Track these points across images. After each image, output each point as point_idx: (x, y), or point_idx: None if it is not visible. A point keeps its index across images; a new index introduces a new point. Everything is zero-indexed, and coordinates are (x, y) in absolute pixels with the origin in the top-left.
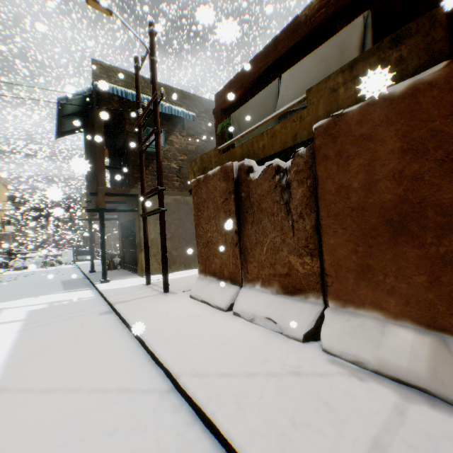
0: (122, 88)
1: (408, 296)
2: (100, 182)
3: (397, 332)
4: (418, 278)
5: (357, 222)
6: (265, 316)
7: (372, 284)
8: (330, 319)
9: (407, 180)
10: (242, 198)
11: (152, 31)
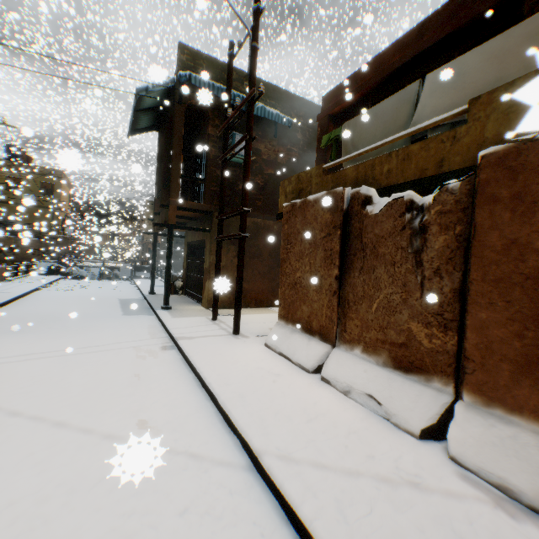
0: (210, 81)
1: None
2: (173, 193)
3: None
4: None
5: (530, 296)
6: (366, 392)
7: None
8: (464, 418)
9: None
10: (350, 236)
11: (258, 9)
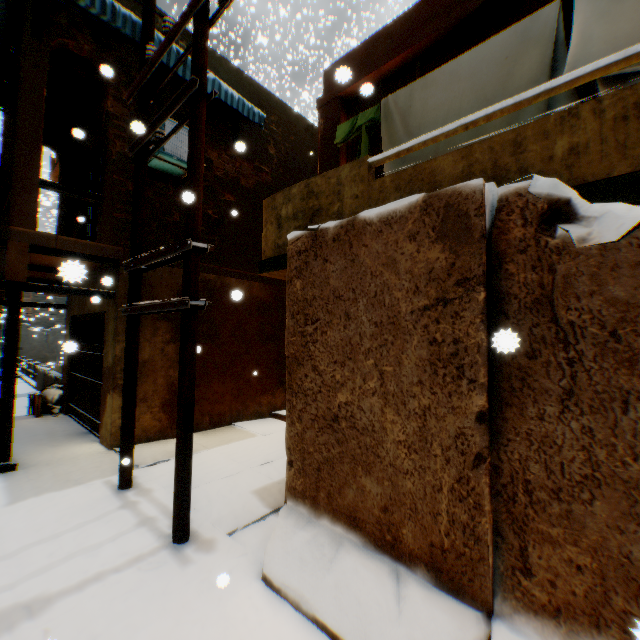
0: None
1: None
2: (21, 217)
3: None
4: None
5: None
6: None
7: None
8: None
9: None
10: (508, 304)
11: None
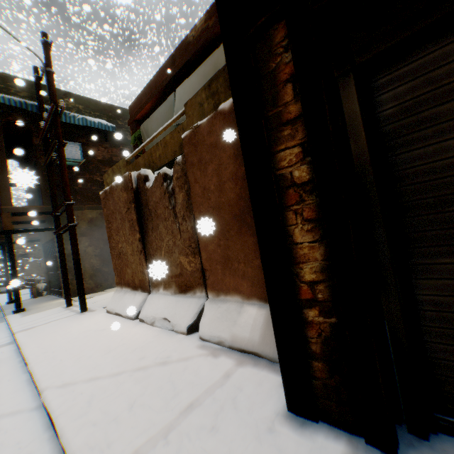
0: (22, 99)
1: (253, 277)
2: (5, 202)
3: (248, 310)
4: (257, 261)
5: (217, 219)
6: (163, 317)
7: (232, 272)
8: (208, 309)
9: (240, 181)
10: (142, 206)
11: (46, 42)
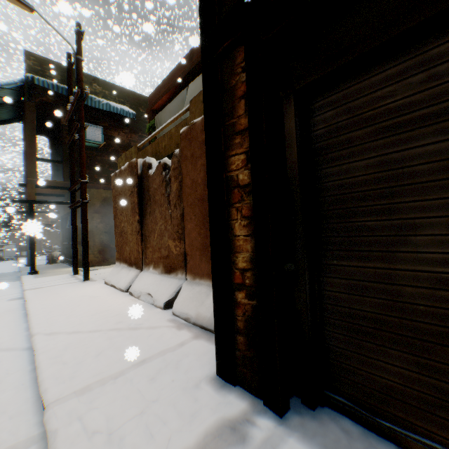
0: (54, 82)
1: None
2: (31, 174)
3: None
4: None
5: (201, 210)
6: (147, 292)
7: (208, 259)
8: (184, 289)
9: None
10: (144, 191)
11: (78, 31)
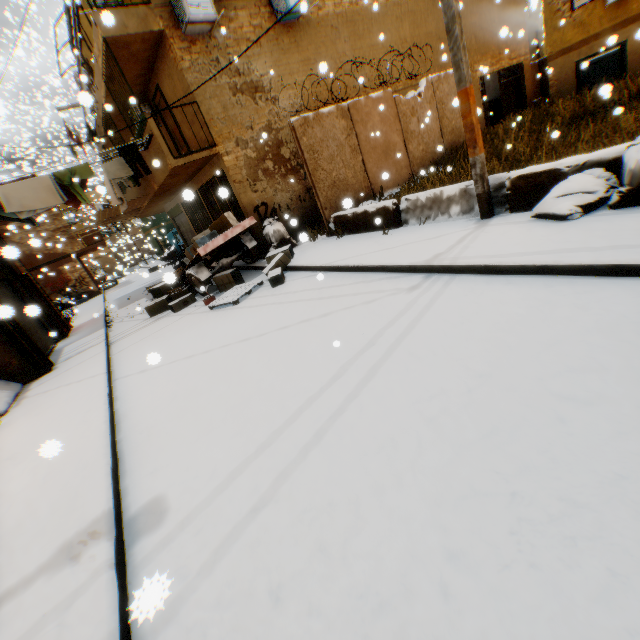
0: None
1: None
2: None
3: None
4: None
5: None
6: None
7: None
8: None
9: None
10: None
11: None
